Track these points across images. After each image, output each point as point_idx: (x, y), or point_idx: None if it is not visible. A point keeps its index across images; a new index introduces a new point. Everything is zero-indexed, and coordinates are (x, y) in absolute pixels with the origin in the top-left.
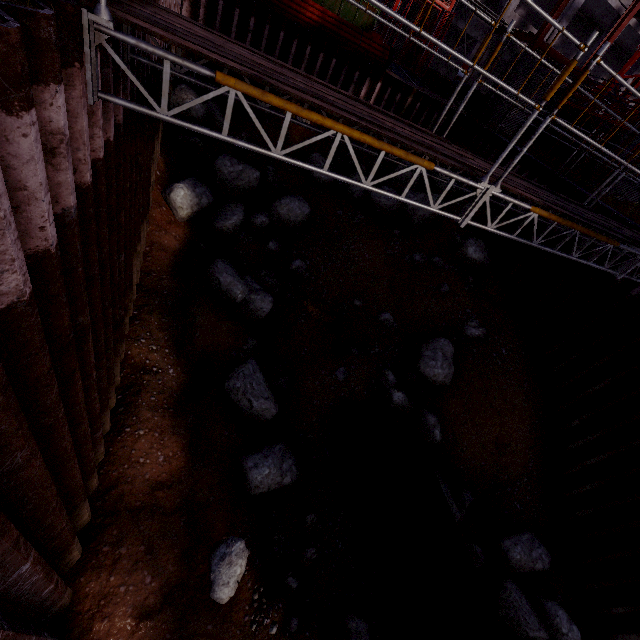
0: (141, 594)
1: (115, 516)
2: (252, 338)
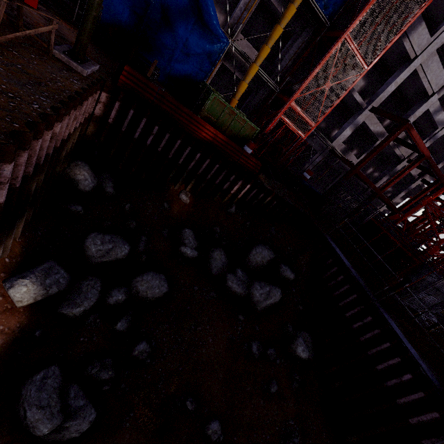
0: None
1: None
2: None
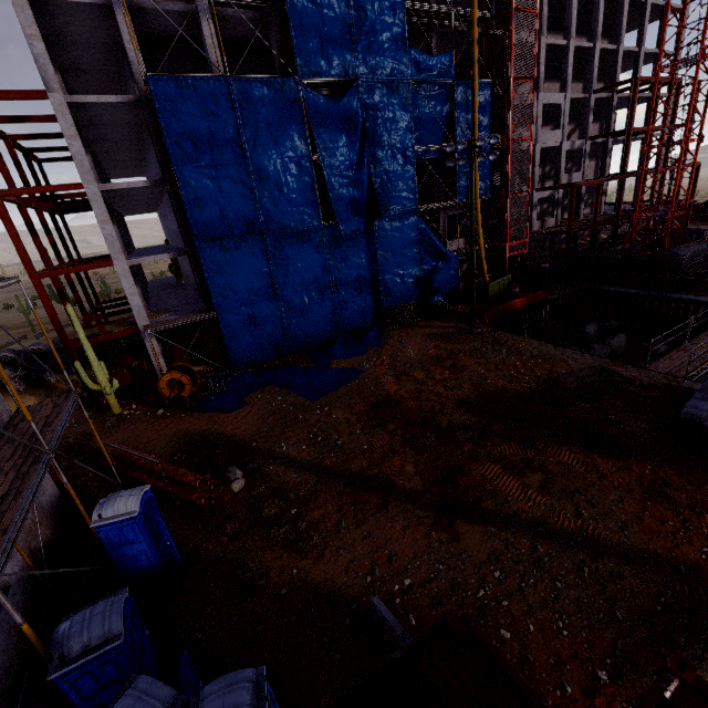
0: None
1: None
2: None
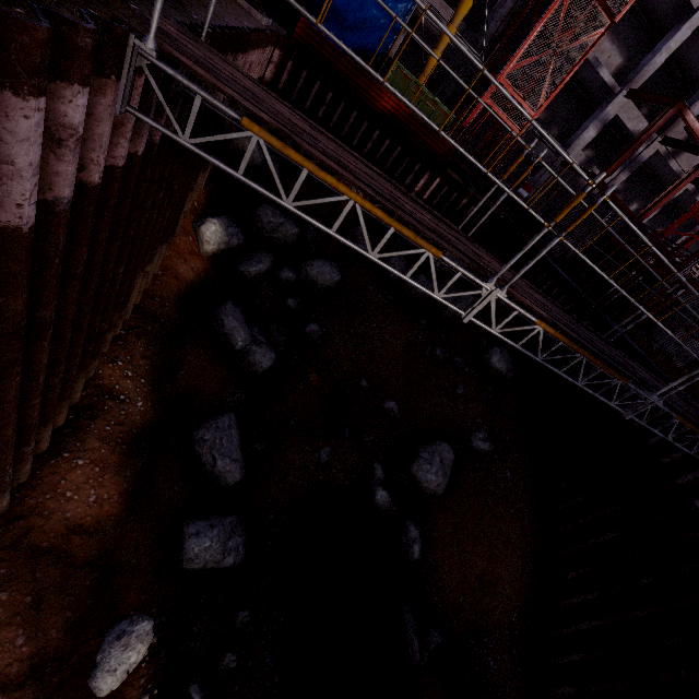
0: (4, 657)
1: (12, 551)
2: (241, 392)
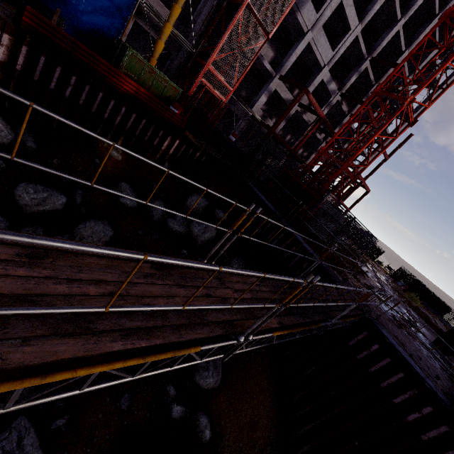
0: None
1: None
2: None
